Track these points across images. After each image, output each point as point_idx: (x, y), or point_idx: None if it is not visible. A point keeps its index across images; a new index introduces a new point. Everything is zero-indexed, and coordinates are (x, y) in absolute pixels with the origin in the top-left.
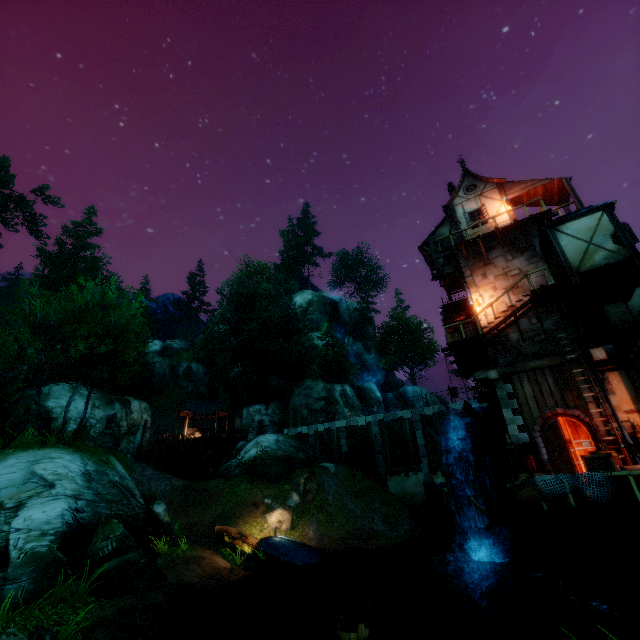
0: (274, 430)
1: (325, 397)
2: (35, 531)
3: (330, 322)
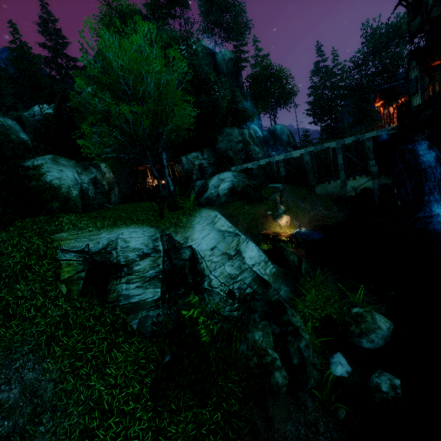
0: (212, 169)
1: (242, 140)
2: (261, 263)
3: (214, 74)
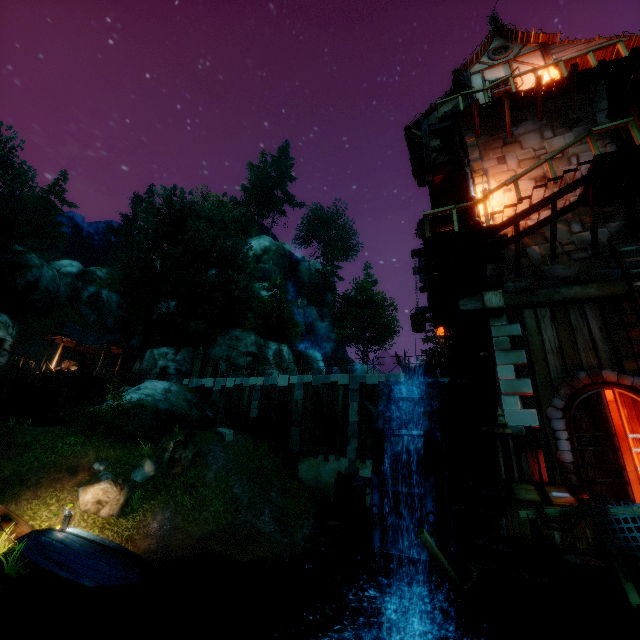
0: (179, 381)
1: (254, 353)
2: None
3: (285, 278)
